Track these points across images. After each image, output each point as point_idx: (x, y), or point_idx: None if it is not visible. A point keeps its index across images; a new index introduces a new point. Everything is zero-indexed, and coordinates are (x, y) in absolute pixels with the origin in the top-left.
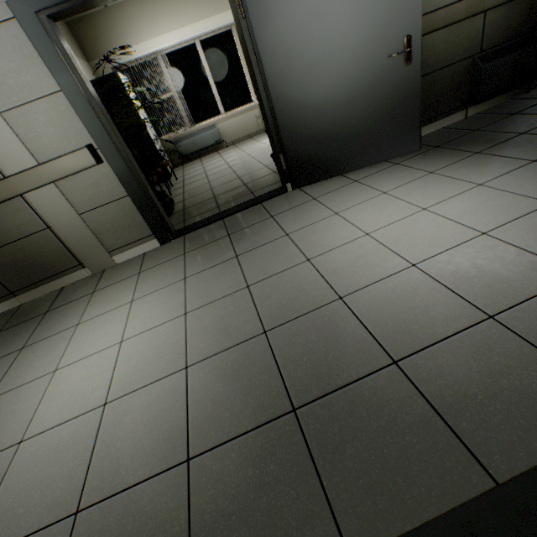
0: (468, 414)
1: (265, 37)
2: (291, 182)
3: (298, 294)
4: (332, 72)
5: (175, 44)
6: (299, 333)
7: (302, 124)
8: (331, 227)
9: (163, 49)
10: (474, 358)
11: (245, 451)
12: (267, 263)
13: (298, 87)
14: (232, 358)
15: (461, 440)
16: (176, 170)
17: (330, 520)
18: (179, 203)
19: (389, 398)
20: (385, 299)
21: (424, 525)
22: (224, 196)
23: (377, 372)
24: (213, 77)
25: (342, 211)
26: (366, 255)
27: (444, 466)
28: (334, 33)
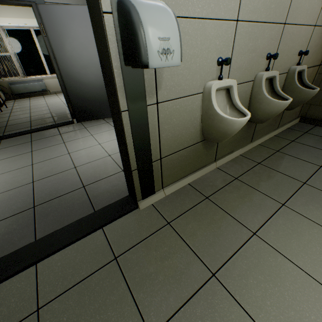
0: (99, 197)
1: (58, 48)
2: (76, 118)
3: (57, 166)
4: (94, 72)
5: (15, 26)
6: (50, 181)
7: (80, 91)
8: (86, 140)
9: (4, 25)
10: (110, 182)
11: (3, 224)
12: (47, 154)
13: (77, 74)
14: (10, 193)
15: (92, 204)
16: (9, 102)
17: (33, 235)
18: (4, 122)
19: (76, 197)
20: (93, 167)
21: (66, 226)
22: (37, 121)
23: (76, 190)
24: (43, 52)
25: (95, 134)
26: (94, 152)
27: (83, 212)
28: (93, 56)
